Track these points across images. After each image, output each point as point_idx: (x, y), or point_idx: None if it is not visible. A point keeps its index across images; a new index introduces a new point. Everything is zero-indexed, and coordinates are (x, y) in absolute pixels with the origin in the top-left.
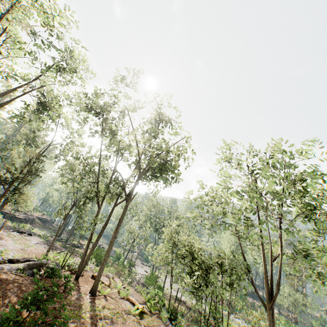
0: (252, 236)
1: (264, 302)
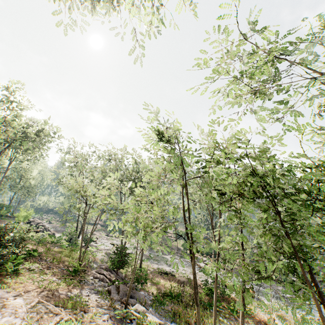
0: None
1: None
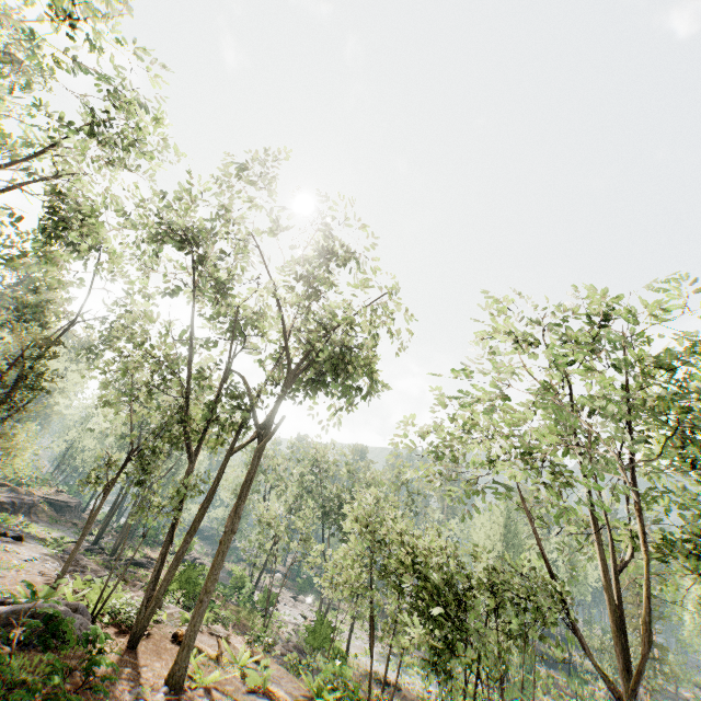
0: (571, 511)
1: (607, 678)
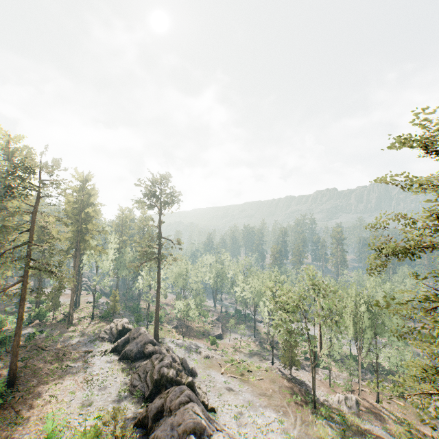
0: None
1: None
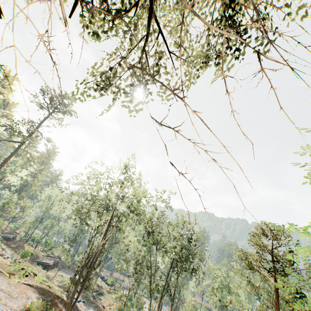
0: None
1: None
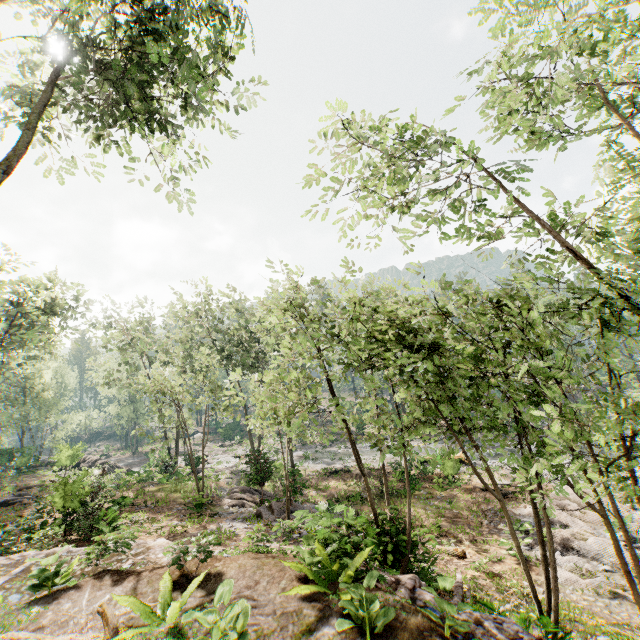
0: None
1: None
